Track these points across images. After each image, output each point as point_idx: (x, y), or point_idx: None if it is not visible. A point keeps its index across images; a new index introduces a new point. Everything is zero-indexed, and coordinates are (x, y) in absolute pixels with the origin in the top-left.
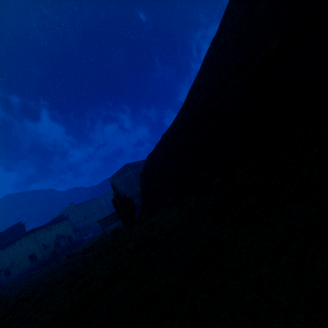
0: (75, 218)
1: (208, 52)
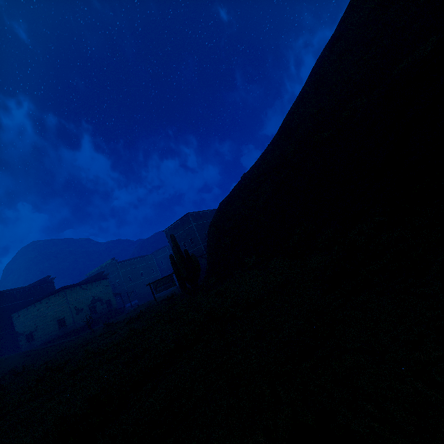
0: (116, 278)
1: (319, 61)
